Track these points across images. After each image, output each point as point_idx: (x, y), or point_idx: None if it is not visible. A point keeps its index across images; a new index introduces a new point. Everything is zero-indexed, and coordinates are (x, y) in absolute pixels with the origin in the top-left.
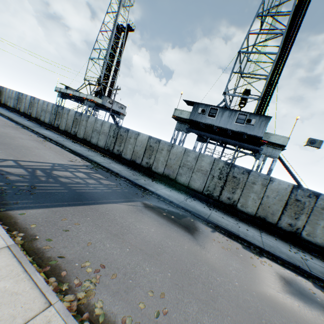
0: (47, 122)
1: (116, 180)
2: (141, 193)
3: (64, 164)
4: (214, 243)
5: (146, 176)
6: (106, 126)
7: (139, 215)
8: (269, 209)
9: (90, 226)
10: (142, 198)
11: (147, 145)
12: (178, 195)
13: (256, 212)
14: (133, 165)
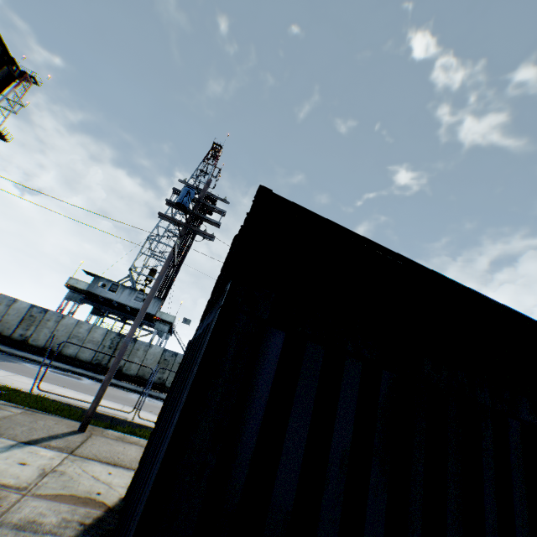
0: None
1: None
2: (24, 360)
3: None
4: (97, 384)
5: (19, 350)
6: None
7: (33, 369)
8: (147, 369)
9: (2, 367)
10: (28, 363)
11: (28, 314)
12: (64, 365)
13: (138, 373)
14: None
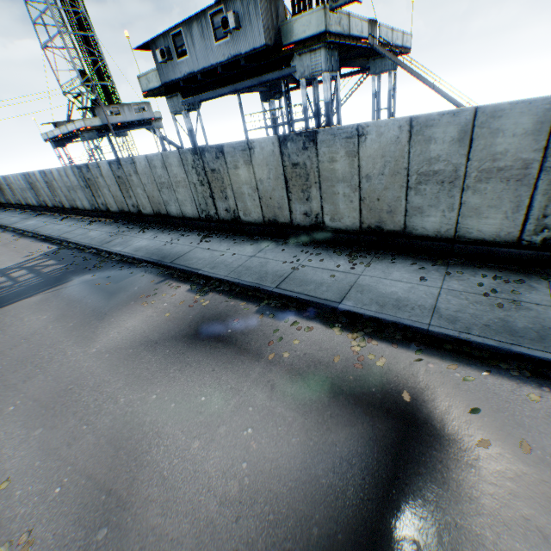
0: (37, 204)
1: (74, 258)
2: (96, 264)
3: (11, 266)
4: (136, 301)
5: (138, 227)
6: (72, 175)
7: (50, 302)
8: (273, 202)
9: None
10: (87, 272)
11: (116, 178)
12: (162, 240)
13: (263, 215)
14: (126, 217)
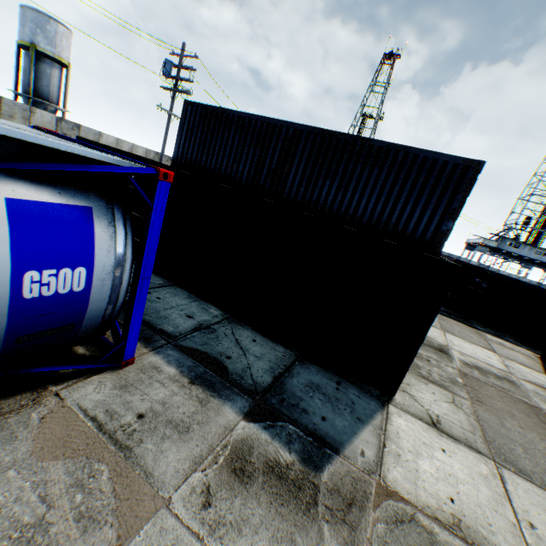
0: None
1: None
2: None
3: None
4: None
5: None
6: None
7: None
8: None
9: None
10: None
11: None
12: None
13: None
14: None
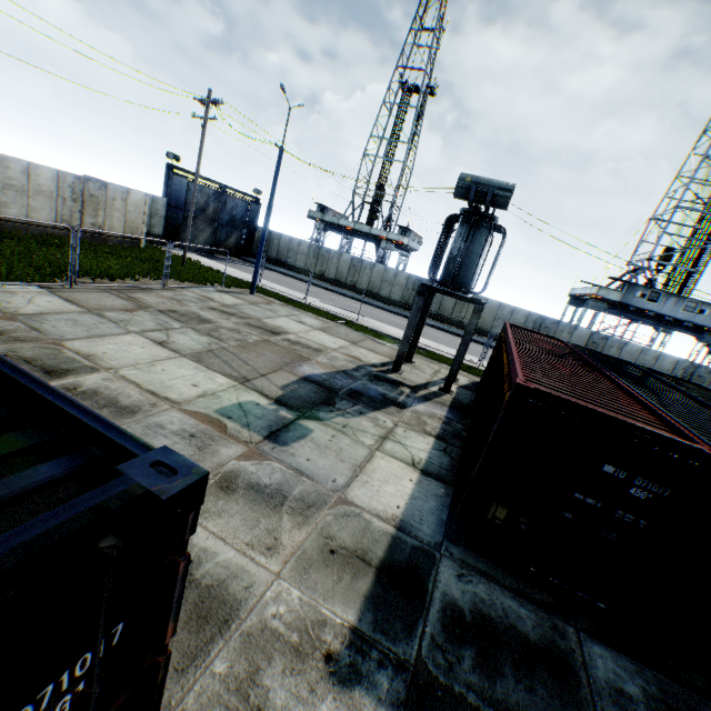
0: (397, 299)
1: None
2: None
3: None
4: None
5: None
6: (520, 315)
7: None
8: None
9: None
10: None
11: (588, 341)
12: None
13: None
14: None
